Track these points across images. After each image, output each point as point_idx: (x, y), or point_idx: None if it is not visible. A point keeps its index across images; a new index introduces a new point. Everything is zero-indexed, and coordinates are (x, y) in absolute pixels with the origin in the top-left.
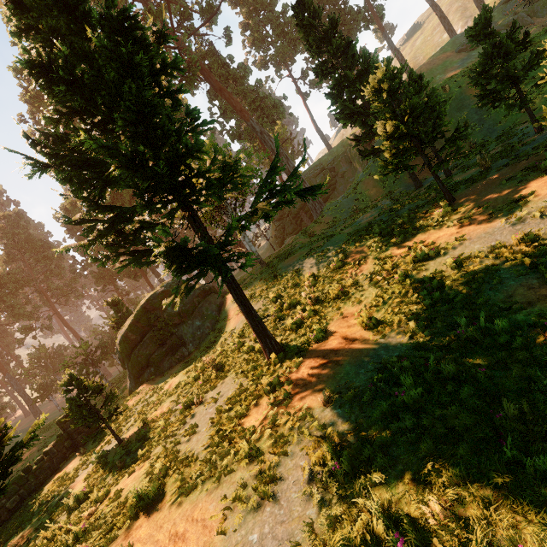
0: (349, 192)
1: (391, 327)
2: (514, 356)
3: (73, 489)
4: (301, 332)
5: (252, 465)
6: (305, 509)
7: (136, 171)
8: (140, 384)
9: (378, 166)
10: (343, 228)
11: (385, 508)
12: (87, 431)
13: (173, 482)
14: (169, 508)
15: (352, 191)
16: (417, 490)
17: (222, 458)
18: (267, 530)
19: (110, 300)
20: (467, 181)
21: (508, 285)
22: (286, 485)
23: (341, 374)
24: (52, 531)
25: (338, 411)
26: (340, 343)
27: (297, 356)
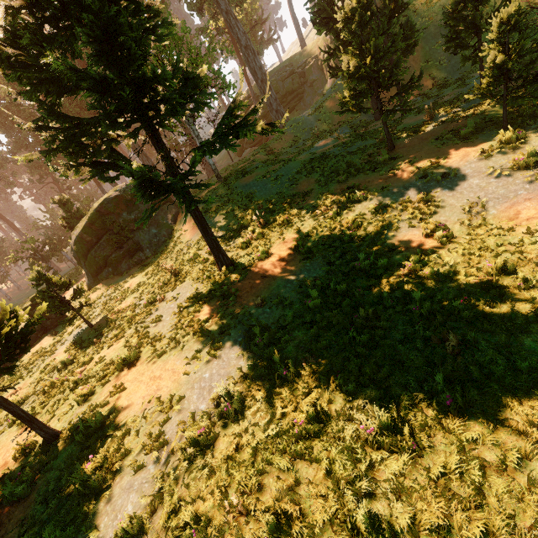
0: (313, 109)
1: (317, 255)
2: (381, 283)
3: (55, 358)
4: (249, 250)
5: (206, 340)
6: (238, 362)
7: (103, 95)
8: (99, 281)
9: (346, 85)
10: (300, 152)
11: (283, 360)
12: (55, 317)
13: (147, 351)
14: (147, 364)
15: (317, 108)
16: (302, 352)
17: (184, 337)
18: (214, 372)
19: (57, 198)
20: (411, 130)
21: (401, 233)
22: (228, 351)
23: (274, 286)
24: (50, 382)
25: (267, 310)
26: (278, 263)
27: (243, 270)
